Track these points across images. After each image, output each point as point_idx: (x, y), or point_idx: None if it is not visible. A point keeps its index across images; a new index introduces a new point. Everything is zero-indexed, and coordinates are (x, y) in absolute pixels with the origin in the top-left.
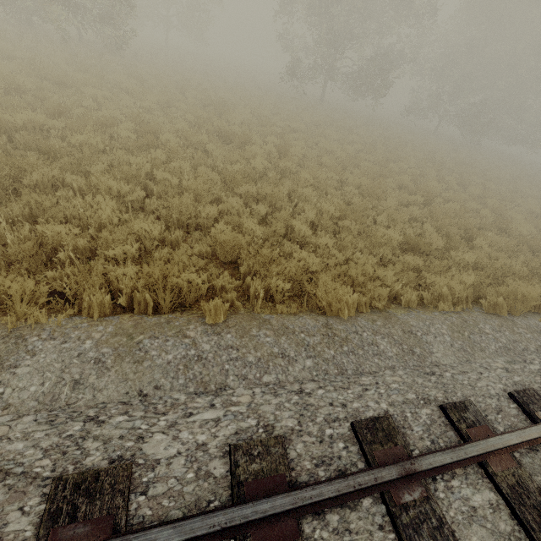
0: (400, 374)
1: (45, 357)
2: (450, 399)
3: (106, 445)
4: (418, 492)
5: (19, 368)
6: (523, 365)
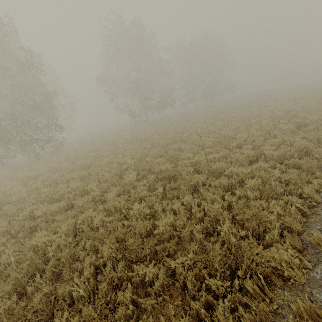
0: None
1: None
2: None
3: None
4: None
5: None
6: None
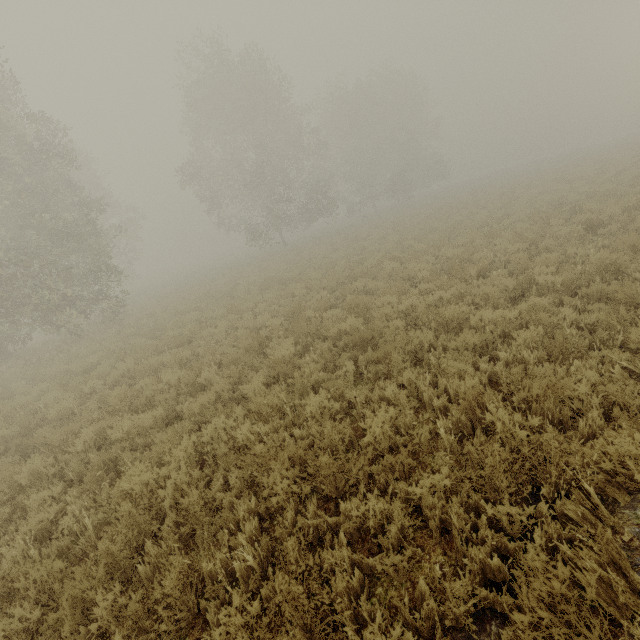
0: None
1: None
2: None
3: None
4: None
5: None
6: None
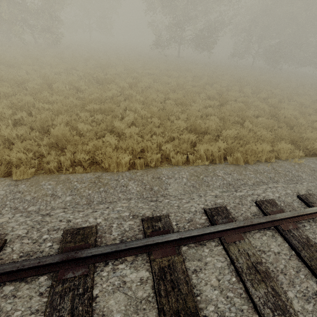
0: (130, 202)
1: None
2: (155, 215)
3: None
4: (81, 272)
5: None
6: (232, 193)
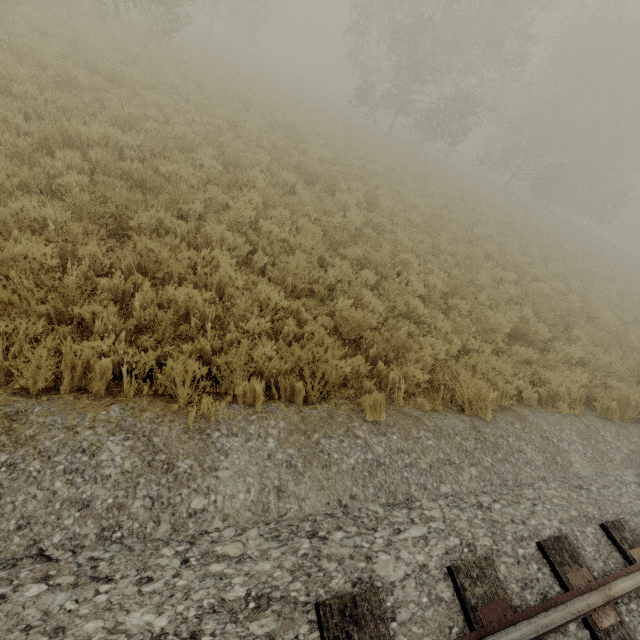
0: (554, 487)
1: (238, 458)
2: (606, 516)
3: (343, 566)
4: (612, 616)
5: (220, 471)
6: None
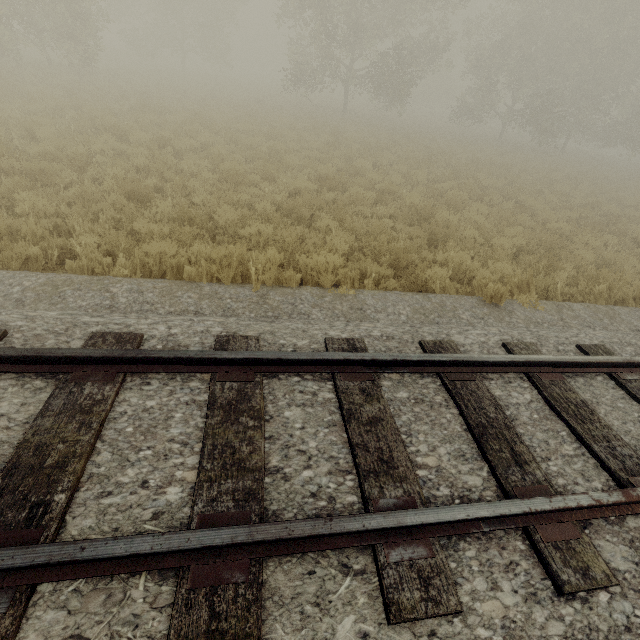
0: None
1: None
2: None
3: None
4: None
5: None
6: (75, 317)
